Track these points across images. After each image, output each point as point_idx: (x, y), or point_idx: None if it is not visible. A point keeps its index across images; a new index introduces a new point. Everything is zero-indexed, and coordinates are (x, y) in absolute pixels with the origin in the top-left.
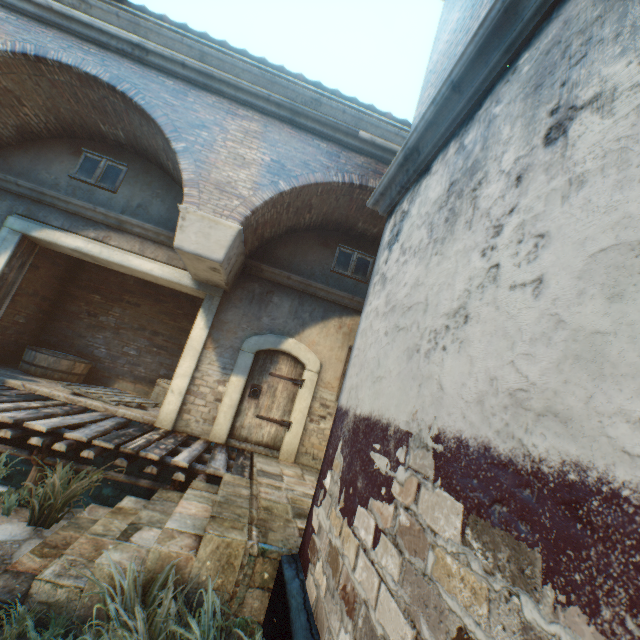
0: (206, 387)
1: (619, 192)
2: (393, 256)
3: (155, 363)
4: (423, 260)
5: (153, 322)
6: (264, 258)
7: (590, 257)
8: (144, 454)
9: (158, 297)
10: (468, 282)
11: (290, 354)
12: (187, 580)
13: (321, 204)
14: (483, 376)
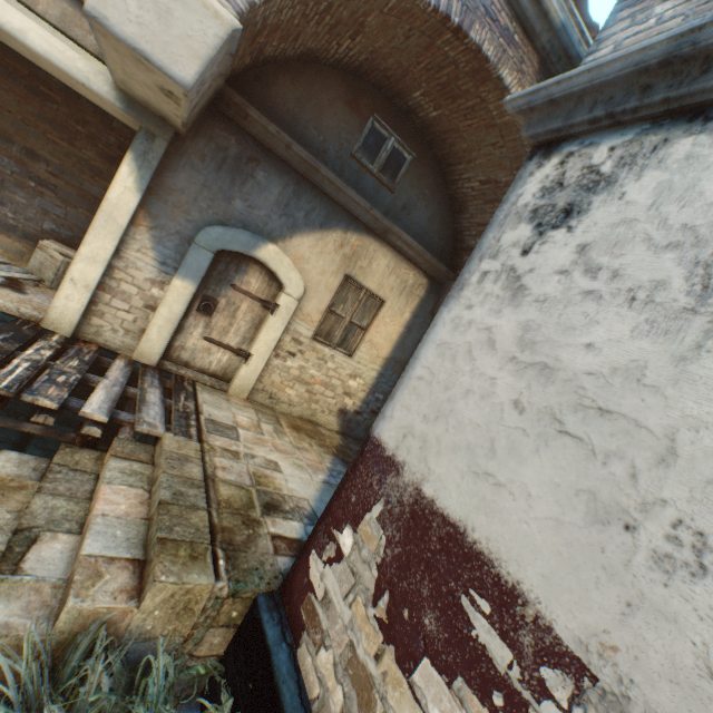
0: (132, 285)
1: None
2: (551, 254)
3: (33, 208)
4: (666, 338)
5: (26, 132)
6: (253, 93)
7: None
8: (30, 399)
9: (35, 85)
10: None
11: (266, 266)
12: (123, 633)
13: (379, 31)
14: None
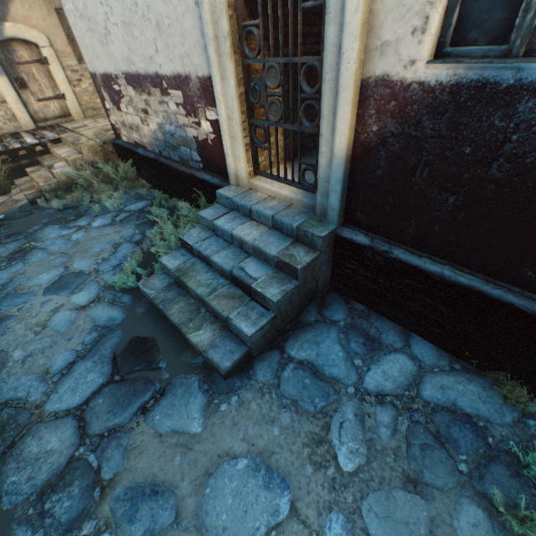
0: None
1: (118, 5)
2: None
3: None
4: None
5: None
6: None
7: (121, 23)
8: (12, 148)
9: None
10: (103, 17)
11: (18, 39)
12: (88, 163)
13: None
14: (121, 54)
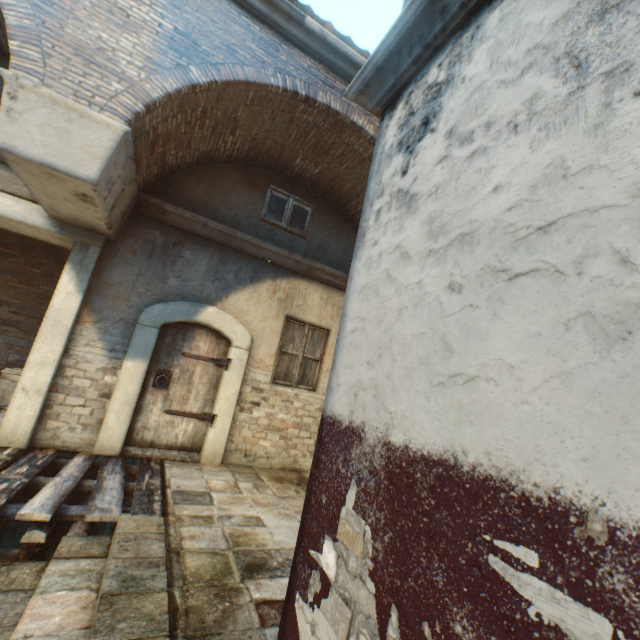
0: (84, 379)
1: None
2: (426, 156)
3: None
4: (568, 124)
5: None
6: (167, 195)
7: None
8: None
9: None
10: None
11: (210, 327)
12: None
13: (250, 121)
14: None
